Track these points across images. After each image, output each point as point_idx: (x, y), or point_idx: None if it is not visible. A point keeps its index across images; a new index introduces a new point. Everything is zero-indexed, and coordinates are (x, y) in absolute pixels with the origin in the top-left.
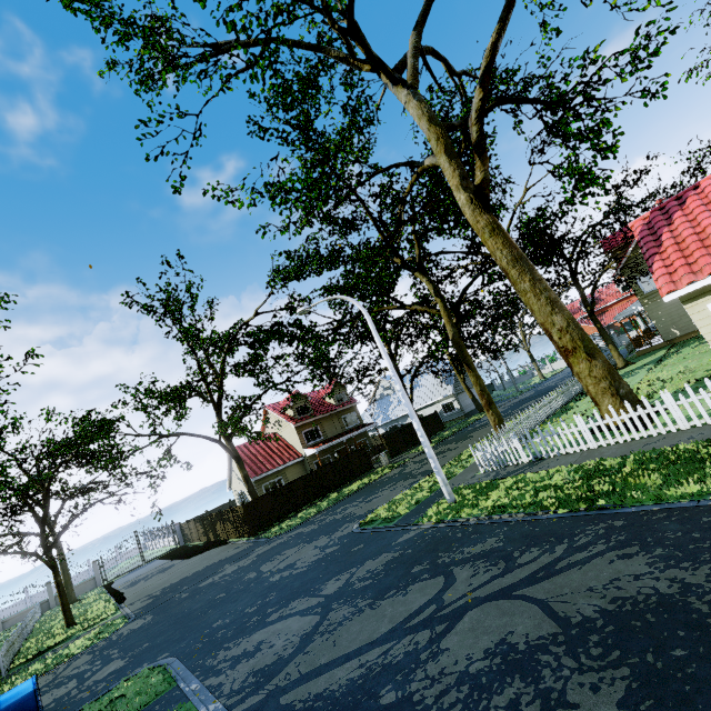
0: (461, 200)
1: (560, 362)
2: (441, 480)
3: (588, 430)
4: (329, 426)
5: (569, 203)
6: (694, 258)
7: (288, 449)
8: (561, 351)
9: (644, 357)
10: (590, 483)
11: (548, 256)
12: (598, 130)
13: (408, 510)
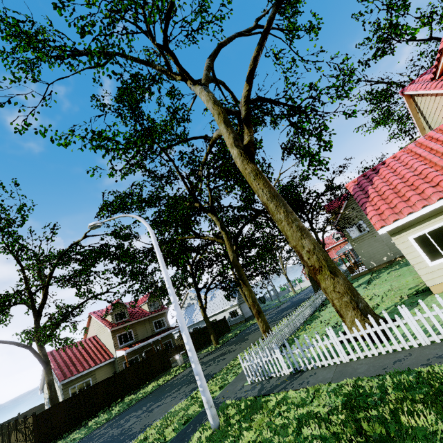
0: (234, 154)
1: (305, 283)
2: (206, 401)
3: (339, 343)
4: (141, 329)
5: (305, 180)
6: (394, 204)
7: (102, 351)
8: (310, 269)
9: (357, 279)
10: (356, 417)
11: (295, 210)
12: (320, 130)
13: (174, 433)
